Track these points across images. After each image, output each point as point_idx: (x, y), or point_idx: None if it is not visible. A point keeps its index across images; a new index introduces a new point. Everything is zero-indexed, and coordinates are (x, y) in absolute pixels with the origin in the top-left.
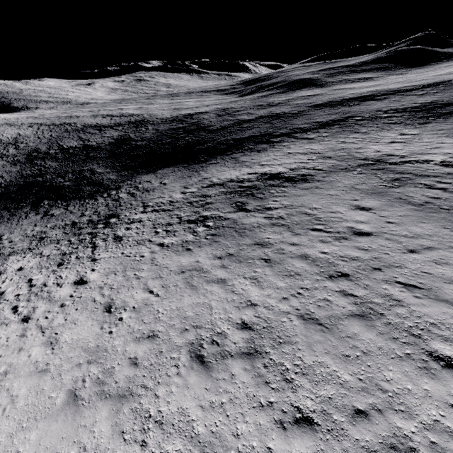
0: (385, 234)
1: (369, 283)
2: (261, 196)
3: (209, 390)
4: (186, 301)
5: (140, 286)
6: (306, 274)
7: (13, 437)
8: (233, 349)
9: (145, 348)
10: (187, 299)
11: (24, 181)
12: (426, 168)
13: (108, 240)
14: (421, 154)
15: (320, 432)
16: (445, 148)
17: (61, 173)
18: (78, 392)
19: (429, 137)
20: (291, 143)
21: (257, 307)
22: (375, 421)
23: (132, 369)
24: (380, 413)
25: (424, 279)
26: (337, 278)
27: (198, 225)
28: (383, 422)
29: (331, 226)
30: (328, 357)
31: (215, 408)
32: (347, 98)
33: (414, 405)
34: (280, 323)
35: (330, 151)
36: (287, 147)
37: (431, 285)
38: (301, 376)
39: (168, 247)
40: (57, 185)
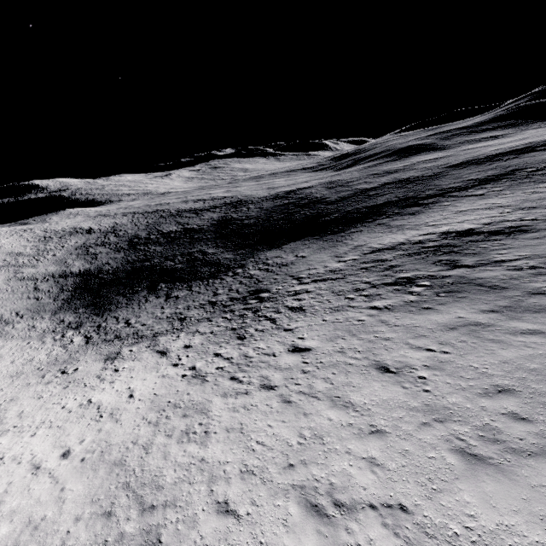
0: None
1: None
2: (471, 252)
3: None
4: (506, 354)
5: (402, 346)
6: None
7: (433, 499)
8: None
9: (513, 403)
10: (503, 352)
11: (131, 266)
12: None
13: (283, 311)
14: None
15: None
16: None
17: (169, 257)
18: (471, 451)
19: None
20: (454, 202)
21: None
22: None
23: (527, 425)
24: None
25: None
26: None
27: (407, 286)
28: None
29: None
30: None
31: None
32: (493, 154)
33: None
34: None
35: (526, 202)
36: (452, 206)
37: None
38: None
39: (389, 309)
40: (169, 268)
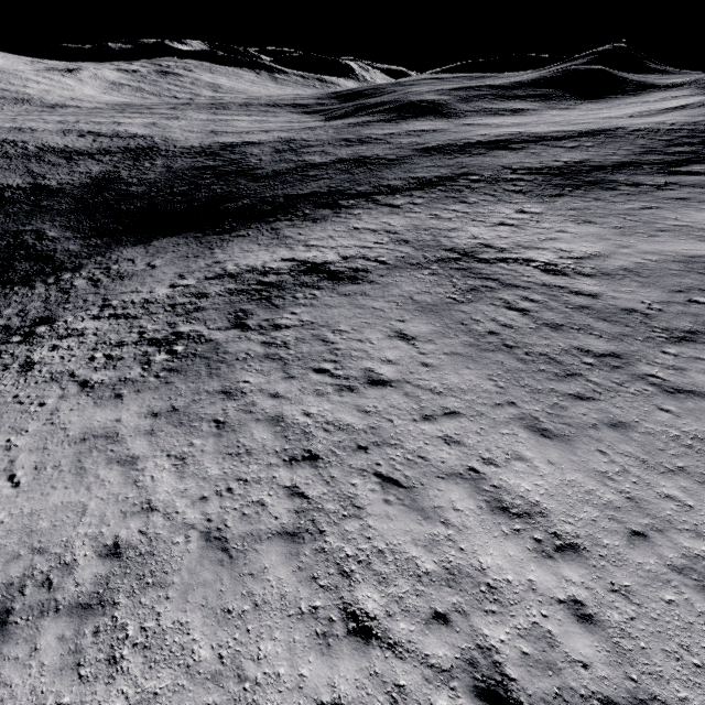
0: (408, 385)
1: (338, 474)
2: (279, 302)
3: None
4: (53, 499)
5: (2, 464)
6: (261, 453)
7: None
8: (67, 597)
9: None
10: (57, 494)
11: None
12: (521, 272)
13: (11, 368)
14: (527, 248)
15: None
16: (562, 242)
17: None
18: None
19: (552, 220)
20: (366, 211)
21: (153, 514)
22: None
23: None
24: None
25: (414, 470)
26: (299, 463)
27: (160, 349)
28: None
29: (345, 365)
30: (201, 613)
31: None
32: (472, 142)
33: None
34: (169, 545)
35: (413, 230)
36: (357, 218)
37: (417, 481)
38: (139, 652)
39: (91, 389)
40: None
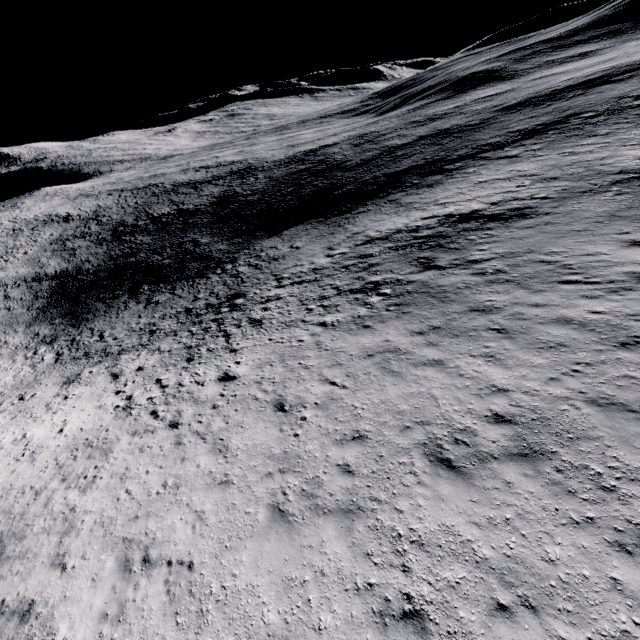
0: None
1: None
2: (455, 246)
3: (479, 502)
4: (392, 392)
5: (313, 377)
6: (577, 344)
7: (218, 557)
8: (493, 449)
9: (355, 452)
10: (391, 388)
11: (114, 264)
12: None
13: (243, 325)
14: None
15: None
16: None
17: (157, 249)
18: (283, 507)
19: None
20: (481, 167)
21: (510, 393)
22: None
23: (348, 479)
24: None
25: None
26: (636, 346)
27: (368, 294)
28: None
29: (594, 274)
30: None
31: (498, 525)
32: (560, 88)
33: None
34: (559, 412)
35: (553, 169)
36: (476, 174)
37: None
38: (629, 483)
39: (334, 326)
40: (155, 265)
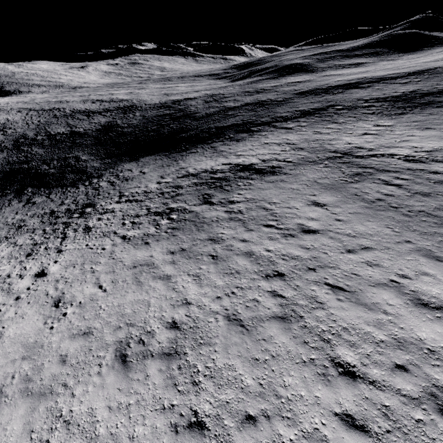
0: (330, 232)
1: (300, 284)
2: (228, 188)
3: (122, 390)
4: (128, 298)
5: (92, 280)
6: (246, 272)
7: None
8: (156, 349)
9: (77, 345)
10: (130, 295)
11: (10, 168)
12: (389, 162)
13: (78, 230)
14: (388, 147)
15: (208, 437)
16: (413, 142)
17: (46, 160)
18: (5, 389)
19: (402, 129)
20: (270, 132)
21: (190, 306)
22: (261, 427)
23: (60, 367)
24: (268, 420)
25: (351, 282)
26: (272, 278)
27: (163, 217)
28: (267, 428)
29: (283, 222)
30: (239, 360)
31: (121, 409)
32: (332, 86)
33: (301, 413)
34: (207, 323)
35: (305, 142)
36: (265, 137)
37: (356, 288)
38: (209, 379)
39: (129, 240)
40: (42, 173)
